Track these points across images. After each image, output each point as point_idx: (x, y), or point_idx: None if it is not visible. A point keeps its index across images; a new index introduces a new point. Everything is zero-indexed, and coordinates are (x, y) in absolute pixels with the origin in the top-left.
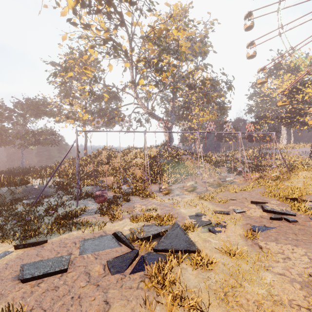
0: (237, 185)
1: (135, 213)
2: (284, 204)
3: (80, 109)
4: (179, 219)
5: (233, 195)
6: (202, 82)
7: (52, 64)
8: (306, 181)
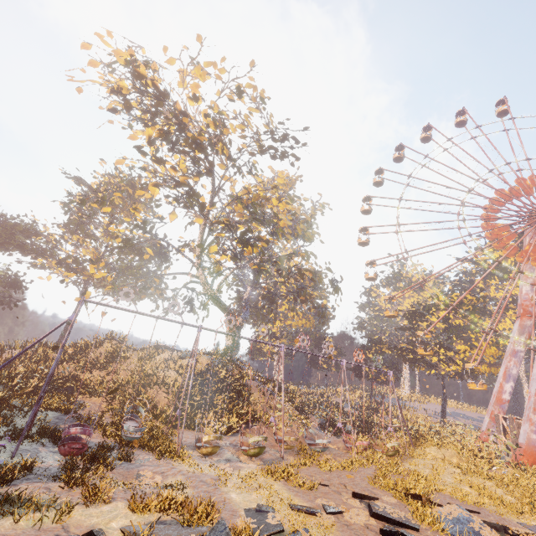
0: (332, 456)
1: (142, 490)
2: (403, 504)
3: (91, 256)
4: (226, 514)
5: (325, 476)
6: (300, 272)
7: (77, 180)
8: (436, 465)
